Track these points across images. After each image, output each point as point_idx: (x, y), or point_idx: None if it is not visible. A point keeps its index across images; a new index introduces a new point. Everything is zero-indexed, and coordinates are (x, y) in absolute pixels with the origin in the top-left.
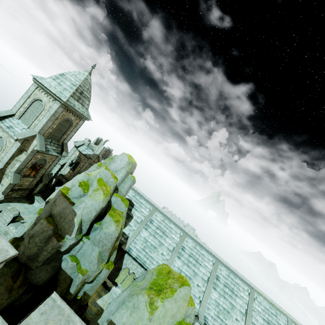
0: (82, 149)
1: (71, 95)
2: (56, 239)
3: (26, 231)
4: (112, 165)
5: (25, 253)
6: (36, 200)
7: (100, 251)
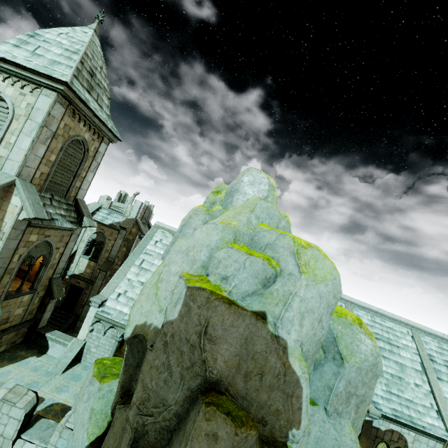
0: (101, 216)
1: (74, 75)
2: None
3: (85, 446)
4: (237, 200)
5: None
6: (53, 342)
7: (351, 421)
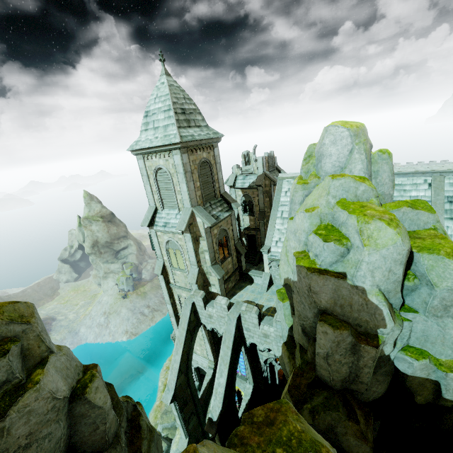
0: (240, 183)
1: (178, 127)
2: (370, 347)
3: (288, 329)
4: (324, 165)
5: (334, 379)
6: (254, 276)
7: None
